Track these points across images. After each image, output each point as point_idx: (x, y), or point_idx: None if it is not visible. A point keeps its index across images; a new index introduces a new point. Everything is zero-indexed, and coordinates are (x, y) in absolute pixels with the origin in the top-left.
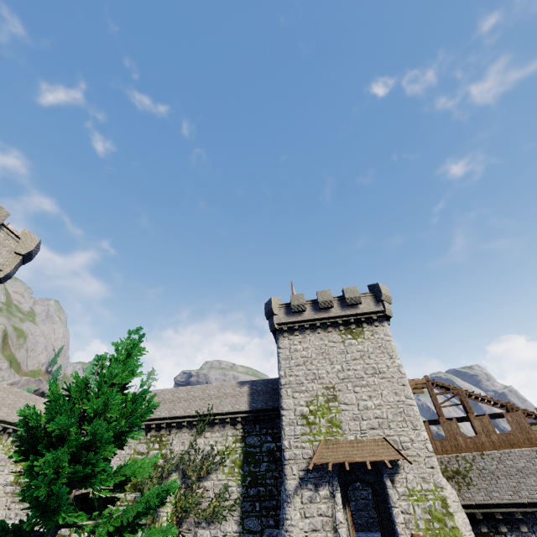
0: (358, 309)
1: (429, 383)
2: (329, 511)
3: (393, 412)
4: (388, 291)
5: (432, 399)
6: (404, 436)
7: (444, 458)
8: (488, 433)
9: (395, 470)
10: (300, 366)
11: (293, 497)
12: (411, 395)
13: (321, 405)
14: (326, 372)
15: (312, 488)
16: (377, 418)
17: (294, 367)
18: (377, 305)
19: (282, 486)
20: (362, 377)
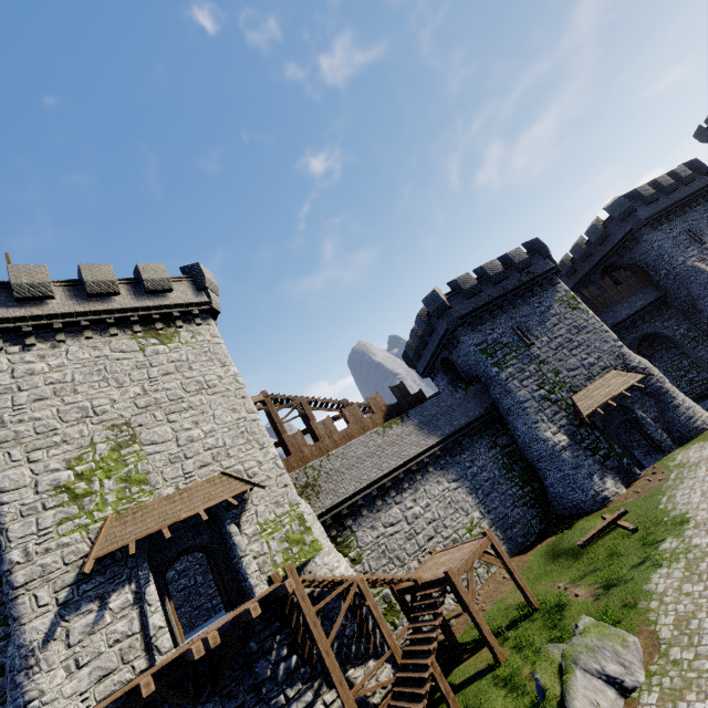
0: (168, 298)
1: (268, 399)
2: (134, 625)
3: (232, 435)
4: (213, 278)
5: (273, 417)
6: (249, 461)
7: (292, 476)
8: (331, 434)
9: (241, 508)
10: (46, 400)
11: (43, 651)
12: (254, 408)
13: (104, 458)
14: (111, 401)
15: (93, 608)
16: (211, 449)
17: (27, 404)
18: (199, 295)
19: (8, 647)
20: (180, 397)
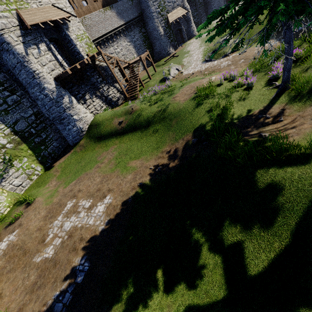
0: None
1: None
2: (53, 58)
3: None
4: None
5: None
6: (61, 4)
7: None
8: (81, 7)
9: (67, 26)
10: None
11: (28, 57)
12: None
13: None
14: None
15: (35, 47)
16: None
17: None
18: None
19: (8, 56)
20: None
